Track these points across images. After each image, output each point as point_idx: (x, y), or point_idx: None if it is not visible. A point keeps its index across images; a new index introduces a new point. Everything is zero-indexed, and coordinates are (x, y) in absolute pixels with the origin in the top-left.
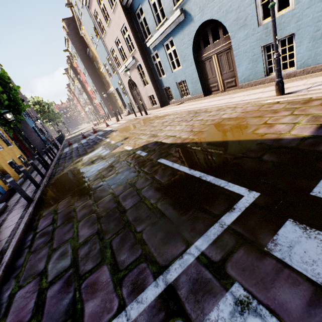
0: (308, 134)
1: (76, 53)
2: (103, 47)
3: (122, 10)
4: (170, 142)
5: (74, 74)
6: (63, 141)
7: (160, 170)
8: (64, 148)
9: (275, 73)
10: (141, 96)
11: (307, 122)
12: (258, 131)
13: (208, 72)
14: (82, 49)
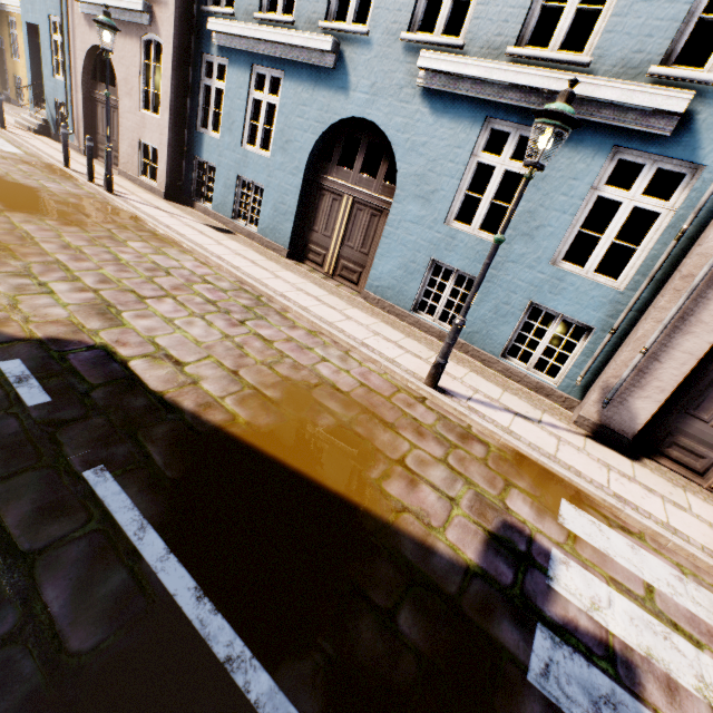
0: (474, 556)
1: None
2: None
3: None
4: (160, 389)
5: None
6: None
7: (81, 549)
8: None
9: (444, 346)
10: (115, 121)
11: (470, 510)
12: (390, 484)
13: (320, 217)
14: None
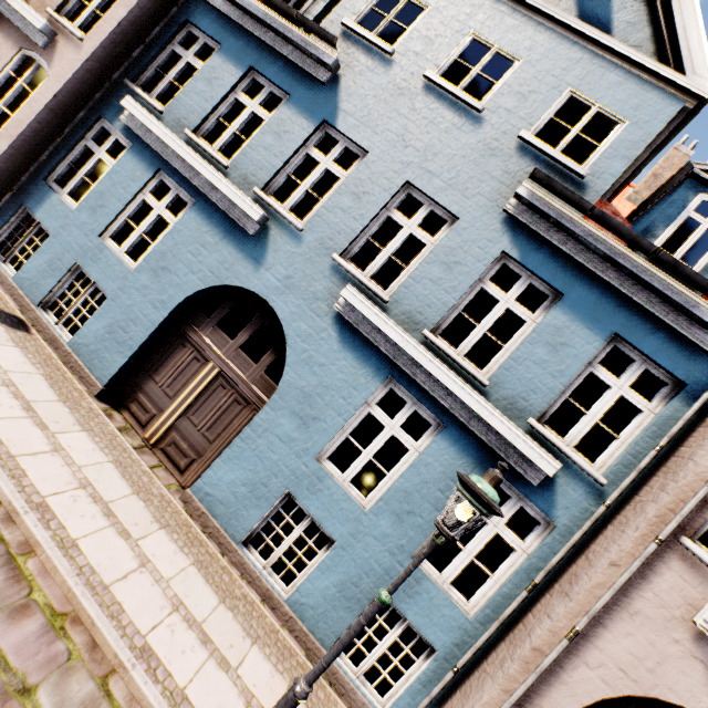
0: None
1: None
2: None
3: None
4: None
5: None
6: None
7: None
8: None
9: None
10: None
11: None
12: None
13: (169, 368)
14: None
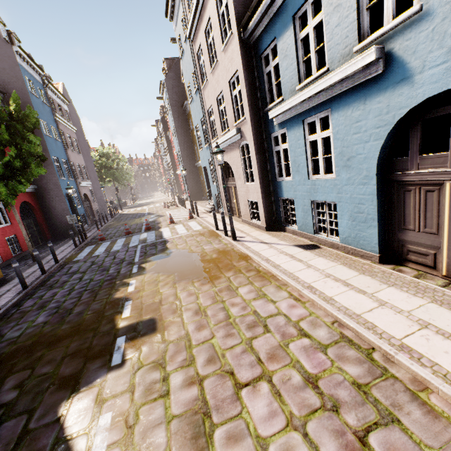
0: None
1: (169, 103)
2: (200, 103)
3: (238, 47)
4: None
5: (163, 129)
6: (111, 217)
7: None
8: (89, 244)
9: None
10: (237, 194)
11: None
12: None
13: (412, 214)
14: (178, 99)
